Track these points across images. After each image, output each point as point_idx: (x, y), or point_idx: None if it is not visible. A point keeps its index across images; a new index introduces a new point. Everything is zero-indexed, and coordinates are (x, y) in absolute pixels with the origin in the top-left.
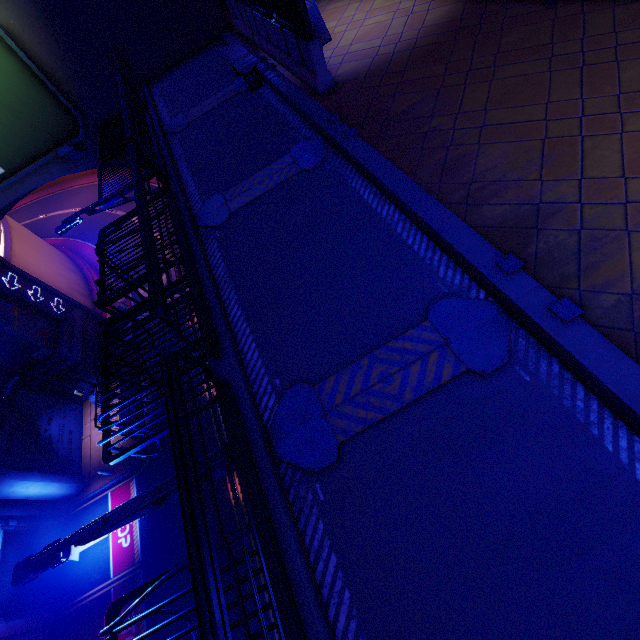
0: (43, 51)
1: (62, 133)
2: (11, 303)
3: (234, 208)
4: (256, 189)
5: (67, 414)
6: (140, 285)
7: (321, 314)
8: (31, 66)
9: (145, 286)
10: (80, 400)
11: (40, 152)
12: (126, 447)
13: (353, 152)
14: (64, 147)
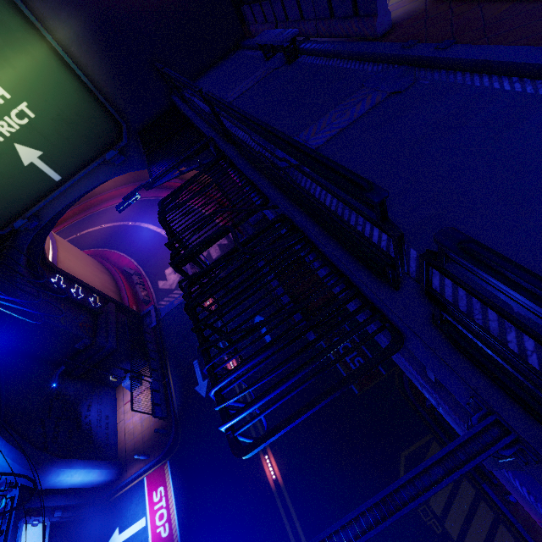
0: (96, 72)
1: (109, 140)
2: (58, 300)
3: (318, 143)
4: (338, 122)
5: (103, 400)
6: (218, 239)
7: (537, 212)
8: (87, 83)
9: (163, 279)
10: (113, 386)
11: (90, 158)
12: (159, 429)
13: (461, 56)
14: (110, 152)
